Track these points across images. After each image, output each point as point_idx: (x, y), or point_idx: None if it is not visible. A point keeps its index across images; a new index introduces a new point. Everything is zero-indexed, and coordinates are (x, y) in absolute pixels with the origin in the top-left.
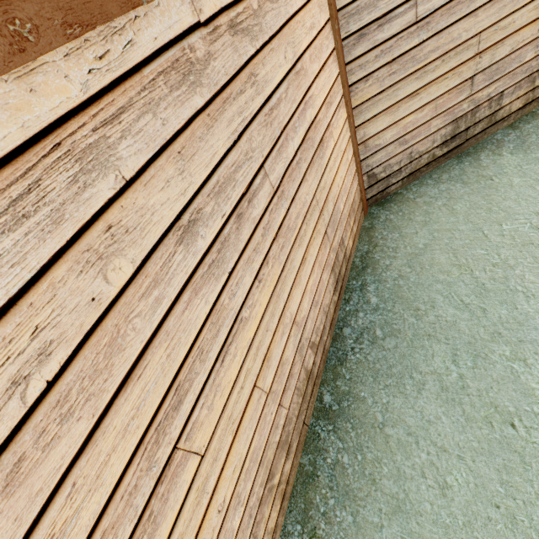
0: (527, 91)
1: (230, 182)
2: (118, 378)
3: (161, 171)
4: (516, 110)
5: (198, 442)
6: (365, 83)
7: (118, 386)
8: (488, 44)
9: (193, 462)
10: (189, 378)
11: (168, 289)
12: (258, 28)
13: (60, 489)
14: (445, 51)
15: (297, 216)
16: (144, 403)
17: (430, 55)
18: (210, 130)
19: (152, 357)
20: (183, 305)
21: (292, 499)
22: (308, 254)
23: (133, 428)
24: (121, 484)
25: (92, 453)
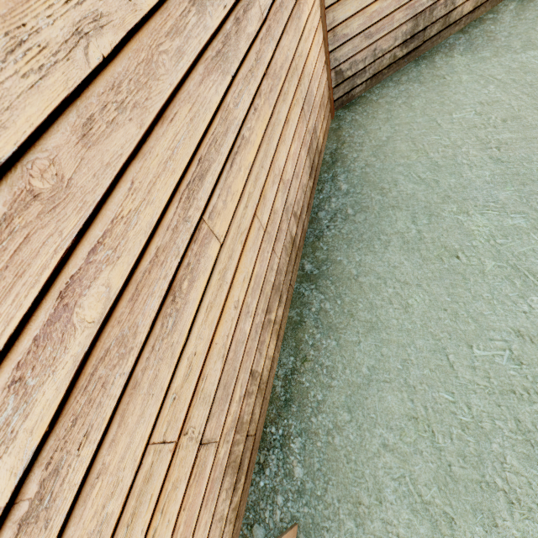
0: None
1: None
2: (155, 106)
3: None
4: (467, 14)
5: (217, 229)
6: None
7: (156, 114)
8: None
9: (215, 245)
10: (207, 159)
11: (187, 48)
12: None
13: (123, 178)
14: None
15: (281, 67)
16: (177, 152)
17: None
18: None
19: (179, 109)
20: (199, 76)
21: (284, 342)
22: (290, 118)
23: (170, 169)
24: (166, 216)
25: (143, 164)
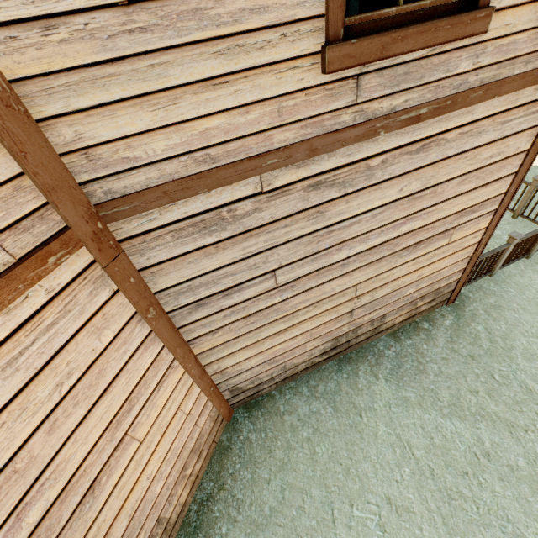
0: (410, 310)
1: None
2: None
3: None
4: (400, 321)
5: None
6: (213, 335)
7: None
8: (366, 289)
9: None
10: None
11: None
12: None
13: None
14: (317, 300)
15: None
16: None
17: (299, 304)
18: None
19: None
20: None
21: None
22: None
23: None
24: None
25: None
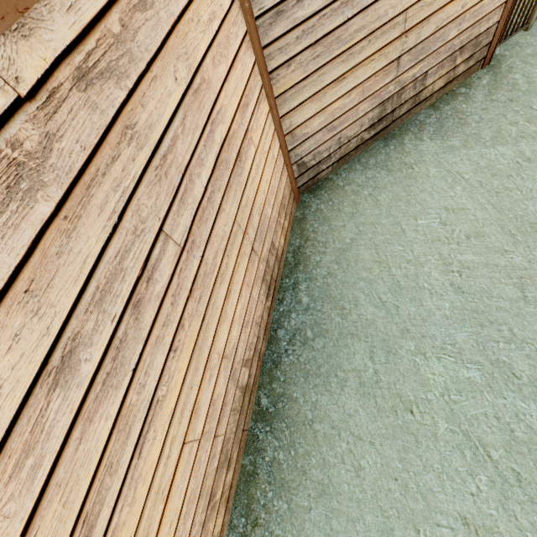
0: (449, 70)
1: (116, 276)
2: None
3: (1, 331)
4: (438, 89)
5: None
6: (287, 69)
7: None
8: (414, 22)
9: None
10: (98, 500)
11: (49, 444)
12: (127, 57)
13: None
14: (371, 30)
15: (215, 255)
16: None
17: (356, 35)
18: (73, 234)
19: (41, 521)
20: (74, 444)
21: (237, 497)
22: (233, 284)
23: None
24: None
25: None
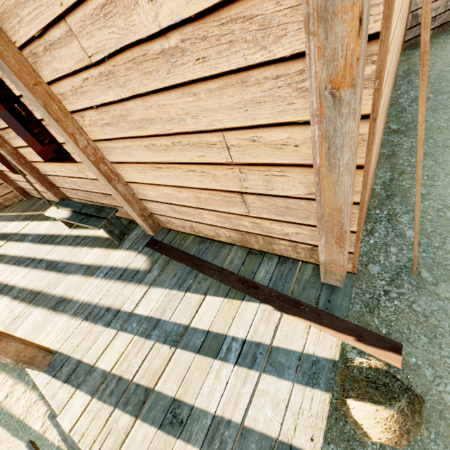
0: None
1: None
2: None
3: None
4: None
5: None
6: None
7: None
8: None
9: None
10: None
11: None
12: None
13: None
14: None
15: None
16: None
17: None
18: None
19: None
20: None
21: (379, 166)
22: None
23: None
24: None
25: None
